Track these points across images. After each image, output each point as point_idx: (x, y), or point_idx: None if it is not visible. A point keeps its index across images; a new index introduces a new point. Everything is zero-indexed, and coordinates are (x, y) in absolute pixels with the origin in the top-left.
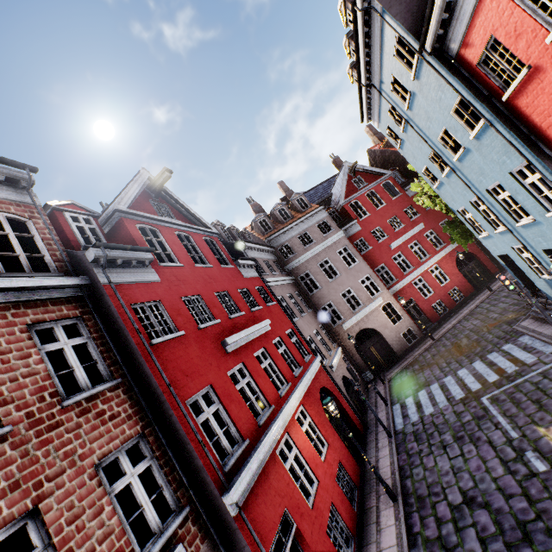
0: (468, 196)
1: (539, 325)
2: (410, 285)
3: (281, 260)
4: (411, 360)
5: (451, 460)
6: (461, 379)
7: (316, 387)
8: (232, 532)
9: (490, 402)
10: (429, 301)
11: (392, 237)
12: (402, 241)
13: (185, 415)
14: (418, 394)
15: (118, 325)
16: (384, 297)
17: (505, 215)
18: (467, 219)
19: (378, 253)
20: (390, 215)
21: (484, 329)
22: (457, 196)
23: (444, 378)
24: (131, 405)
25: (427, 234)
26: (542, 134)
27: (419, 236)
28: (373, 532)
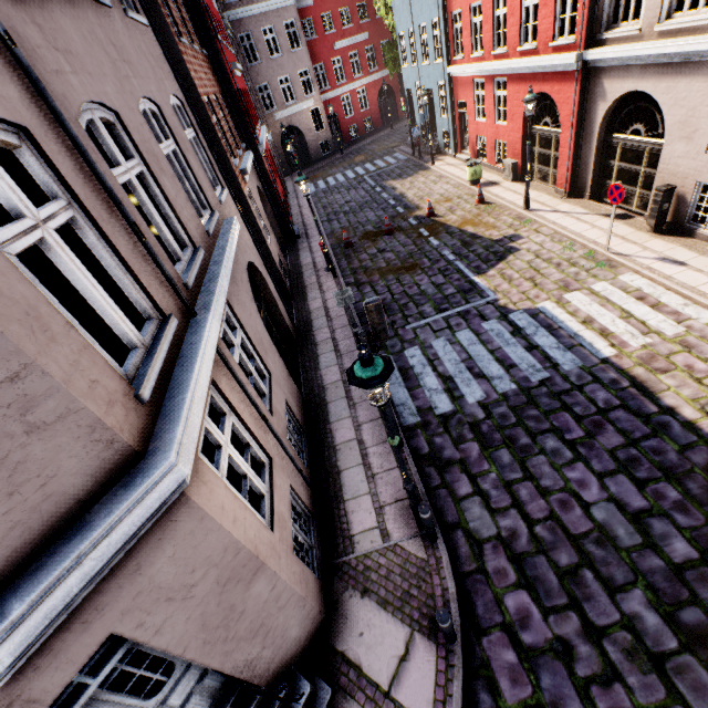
0: (409, 25)
1: (406, 149)
2: (338, 99)
3: (222, 0)
4: (324, 164)
5: (343, 195)
6: (356, 171)
7: (267, 145)
8: (261, 165)
9: (368, 177)
10: (349, 122)
11: (338, 35)
12: (345, 45)
13: (241, 96)
14: (327, 179)
15: (199, 10)
16: (315, 101)
17: (421, 54)
18: (402, 46)
19: (321, 47)
20: (344, 3)
21: (378, 150)
22: (404, 20)
23: (346, 171)
24: (215, 75)
25: (368, 49)
26: (449, 5)
27: (361, 48)
28: (299, 217)
